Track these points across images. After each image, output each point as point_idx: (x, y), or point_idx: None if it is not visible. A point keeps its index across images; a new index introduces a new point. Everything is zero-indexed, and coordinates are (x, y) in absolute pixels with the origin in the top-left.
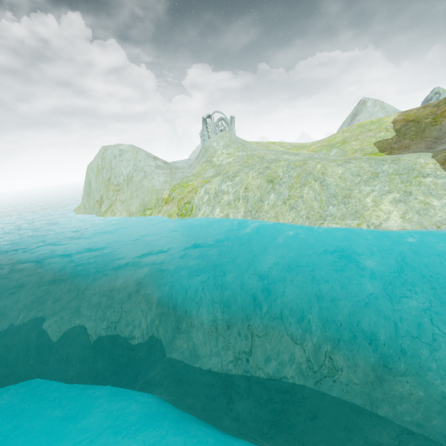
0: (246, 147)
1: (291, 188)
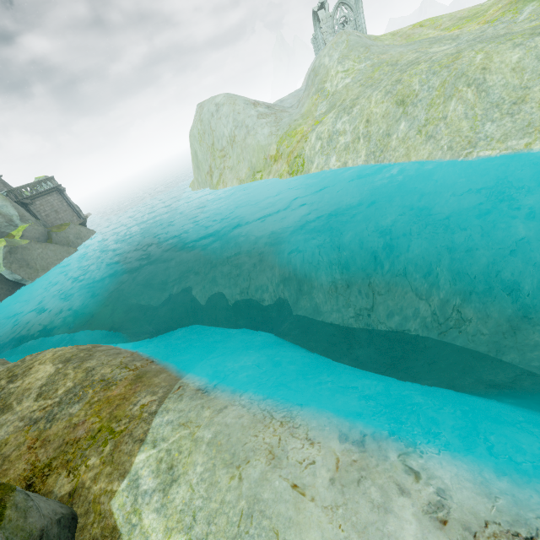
0: (371, 51)
1: (430, 107)
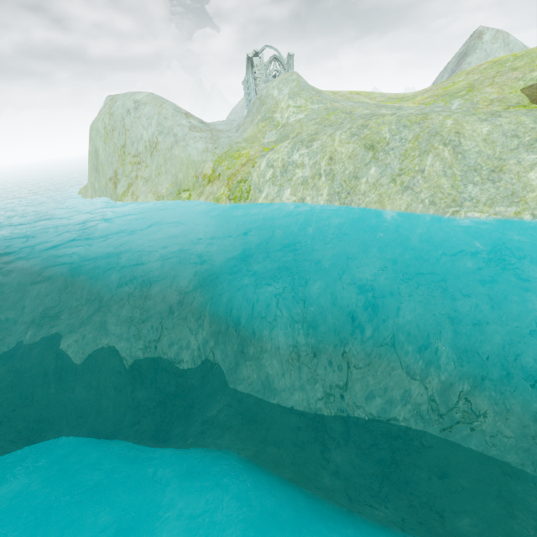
0: (323, 96)
1: (405, 157)
